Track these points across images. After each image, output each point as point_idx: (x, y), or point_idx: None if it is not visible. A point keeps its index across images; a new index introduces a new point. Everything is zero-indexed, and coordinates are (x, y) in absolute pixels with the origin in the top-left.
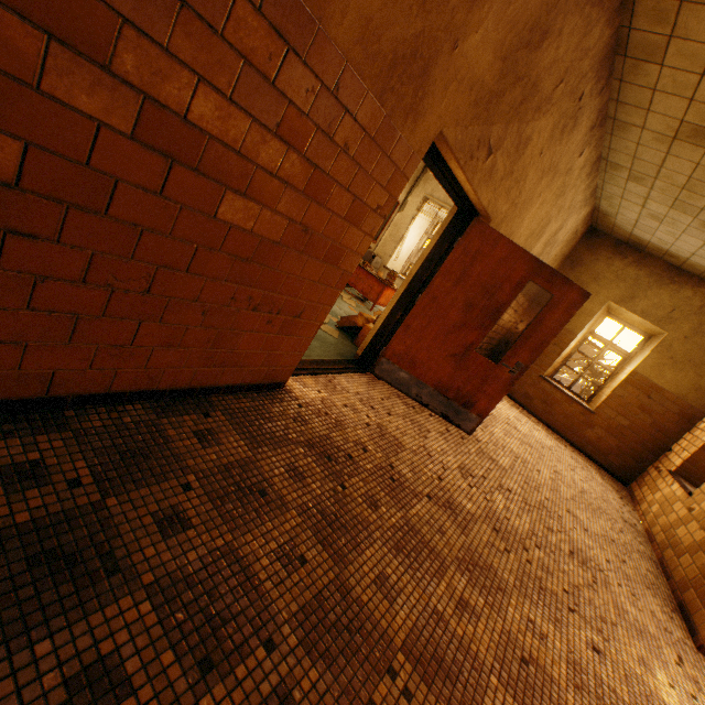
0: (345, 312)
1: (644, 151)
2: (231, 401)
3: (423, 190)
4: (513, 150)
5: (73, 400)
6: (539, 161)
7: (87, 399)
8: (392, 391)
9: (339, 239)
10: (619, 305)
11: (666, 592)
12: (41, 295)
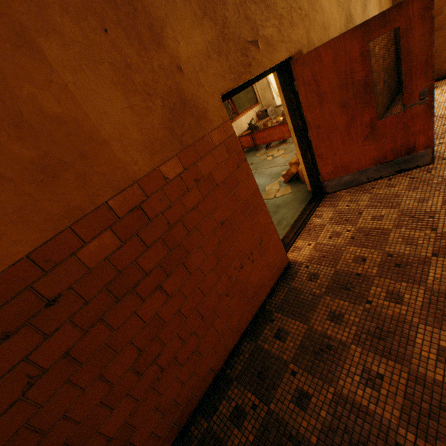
0: (282, 165)
1: None
2: (275, 300)
3: None
4: (266, 12)
5: (224, 365)
6: None
7: (227, 360)
8: (349, 191)
9: (239, 200)
10: None
11: None
12: (180, 360)
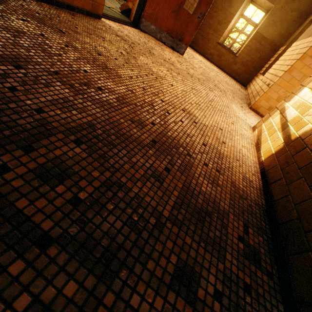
0: None
1: None
2: (81, 16)
3: None
4: None
5: None
6: None
7: None
8: (149, 37)
9: None
10: None
11: (246, 102)
12: None
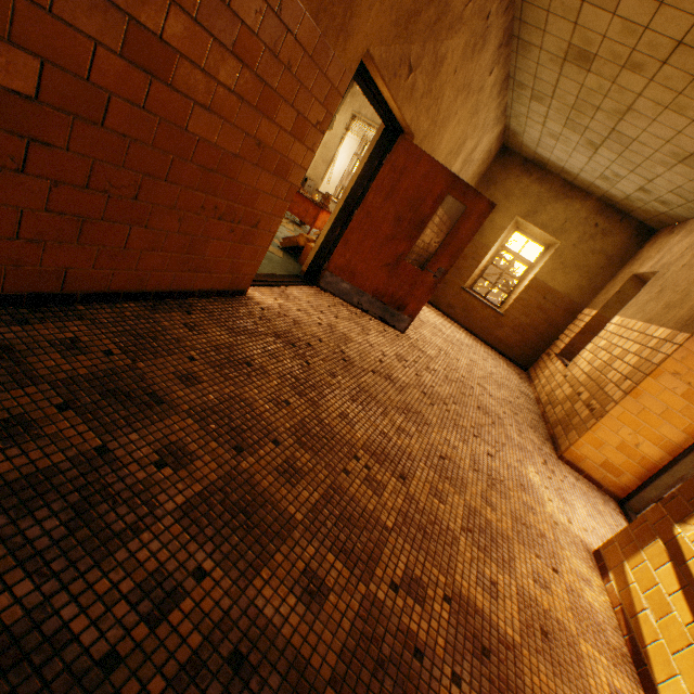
0: (285, 235)
1: (543, 71)
2: (206, 304)
3: (350, 107)
4: (431, 68)
5: (81, 297)
6: (454, 79)
7: (92, 297)
8: (337, 301)
9: (287, 153)
10: (525, 220)
11: (544, 430)
12: (55, 199)
